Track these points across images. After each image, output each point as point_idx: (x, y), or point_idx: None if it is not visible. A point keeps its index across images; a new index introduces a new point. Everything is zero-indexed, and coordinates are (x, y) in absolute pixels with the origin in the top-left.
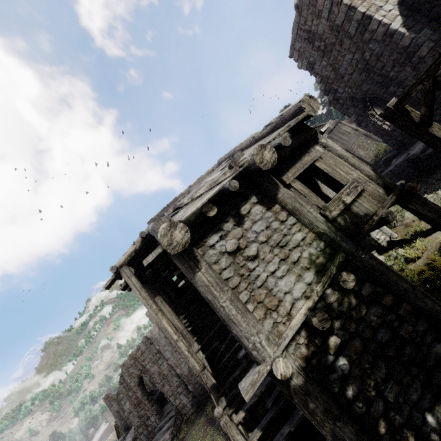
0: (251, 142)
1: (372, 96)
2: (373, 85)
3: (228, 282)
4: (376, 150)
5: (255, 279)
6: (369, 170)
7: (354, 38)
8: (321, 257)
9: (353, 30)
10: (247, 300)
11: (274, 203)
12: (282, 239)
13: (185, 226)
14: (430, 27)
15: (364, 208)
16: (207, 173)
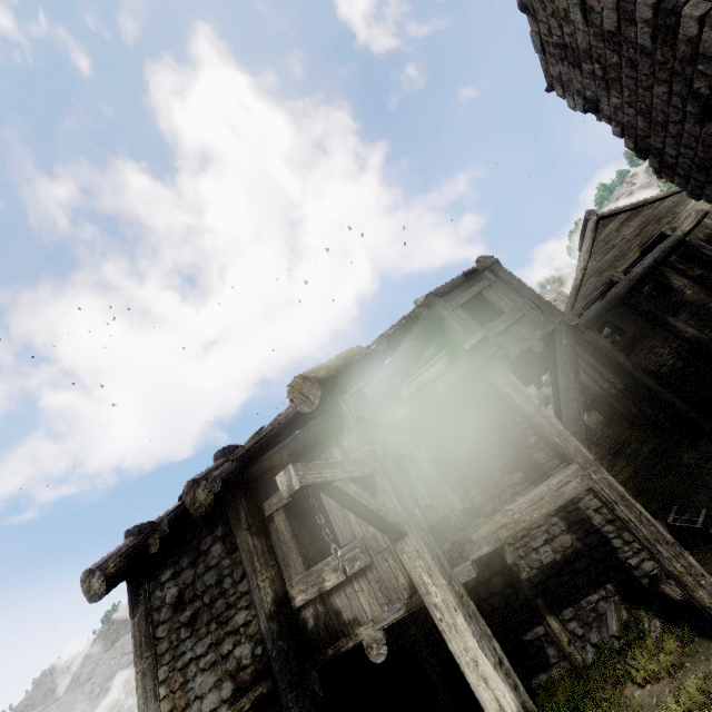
0: None
1: None
2: None
3: (157, 644)
4: None
5: (179, 655)
6: None
7: (657, 54)
8: (252, 667)
9: (645, 40)
10: (163, 681)
11: (237, 547)
12: (225, 611)
13: (102, 575)
14: None
15: (358, 604)
16: None
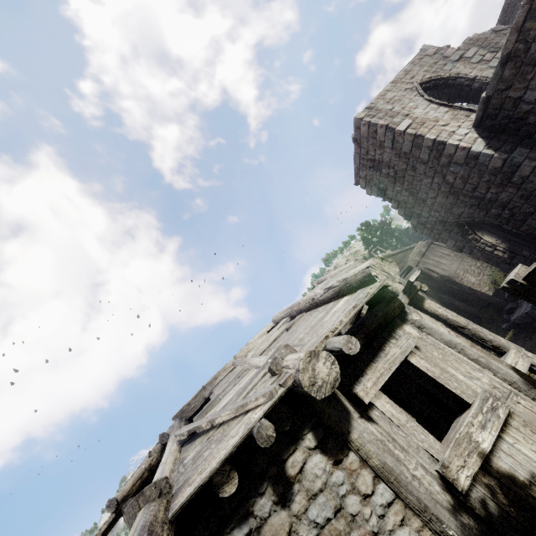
0: (310, 305)
1: (469, 219)
2: (466, 207)
3: None
4: (492, 275)
5: None
6: (509, 371)
7: (429, 163)
8: None
9: (425, 156)
10: None
11: (346, 449)
12: None
13: None
14: (523, 145)
15: (524, 457)
16: (259, 336)
